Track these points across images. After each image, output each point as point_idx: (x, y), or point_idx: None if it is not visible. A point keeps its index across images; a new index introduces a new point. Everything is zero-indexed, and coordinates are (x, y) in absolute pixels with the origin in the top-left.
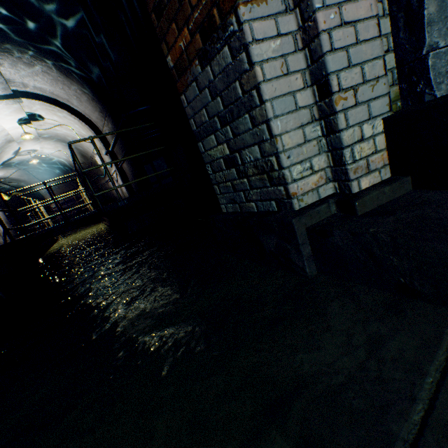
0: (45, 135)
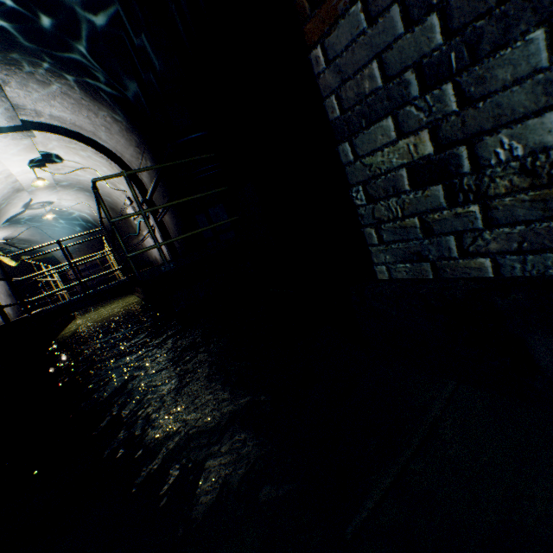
0: (64, 182)
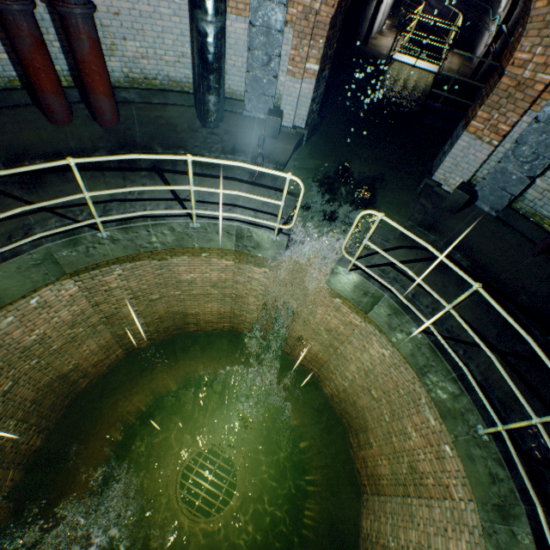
0: None
